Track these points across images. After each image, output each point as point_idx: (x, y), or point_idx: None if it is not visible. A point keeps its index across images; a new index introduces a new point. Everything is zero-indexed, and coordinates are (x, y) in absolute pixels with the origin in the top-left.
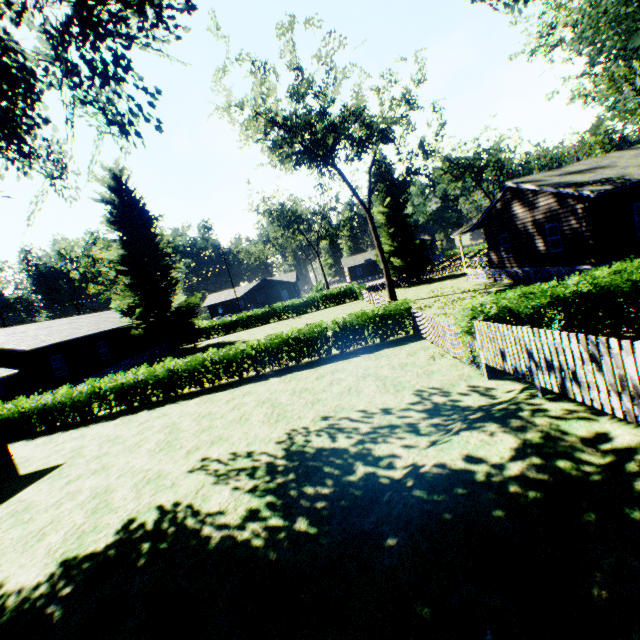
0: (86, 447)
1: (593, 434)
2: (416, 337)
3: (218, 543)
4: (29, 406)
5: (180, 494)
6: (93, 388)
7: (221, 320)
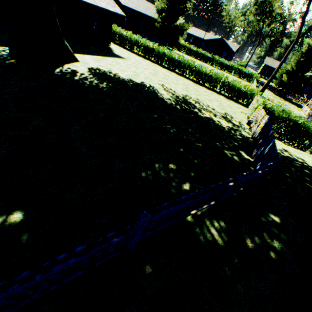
0: (131, 59)
1: (245, 135)
2: (246, 106)
3: (161, 98)
4: (117, 31)
5: (155, 86)
6: (138, 40)
7: (189, 46)
